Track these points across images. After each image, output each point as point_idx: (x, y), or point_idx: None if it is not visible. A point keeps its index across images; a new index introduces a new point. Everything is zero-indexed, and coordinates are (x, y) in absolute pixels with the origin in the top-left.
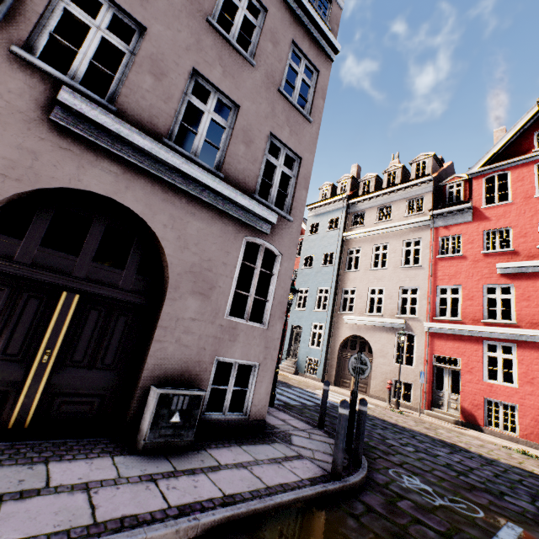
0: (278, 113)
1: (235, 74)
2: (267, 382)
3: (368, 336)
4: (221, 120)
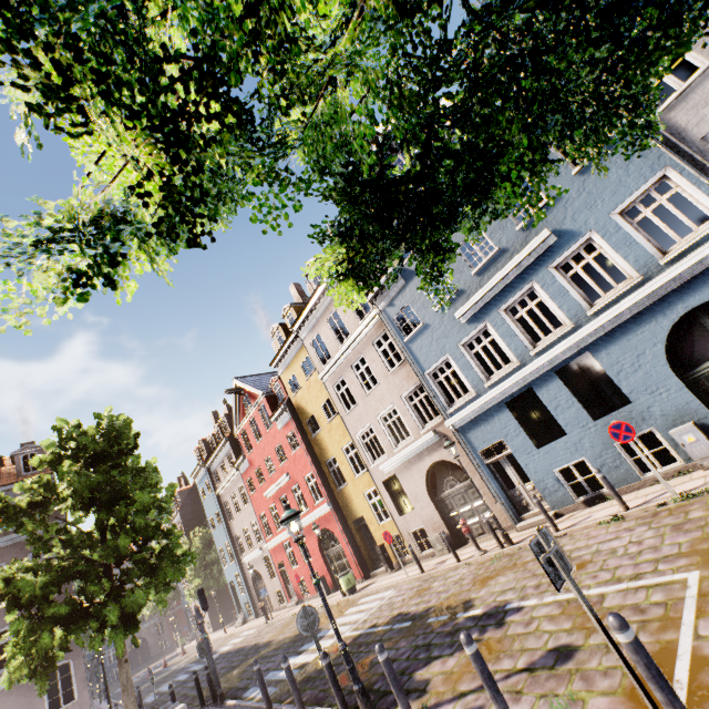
0: None
1: (1, 614)
2: None
3: (257, 567)
4: (5, 641)
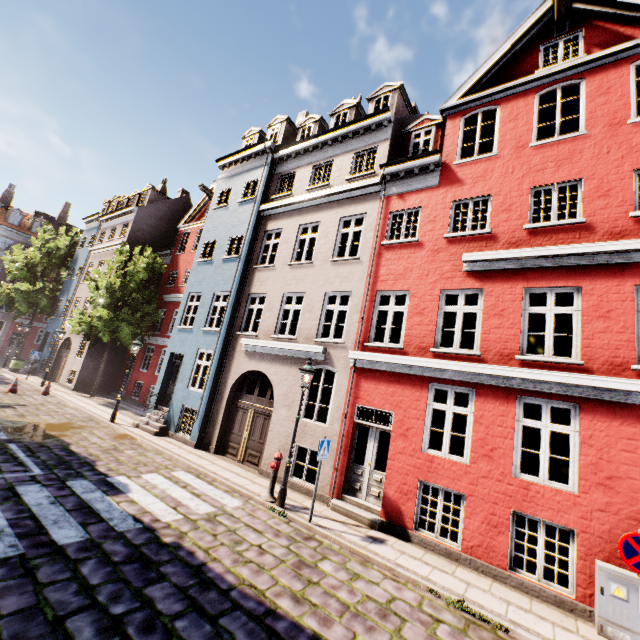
0: None
1: None
2: None
3: (272, 372)
4: None
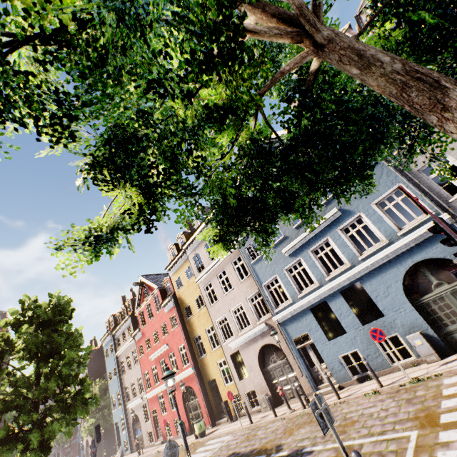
0: None
1: None
2: None
3: (137, 412)
4: None
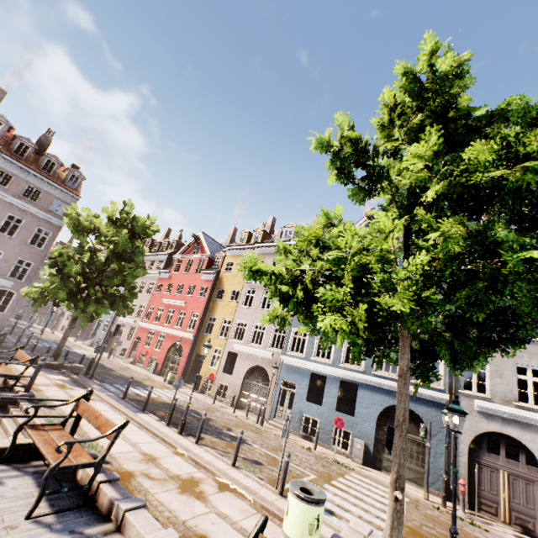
0: (25, 251)
1: (5, 243)
2: (2, 328)
3: (124, 327)
4: None
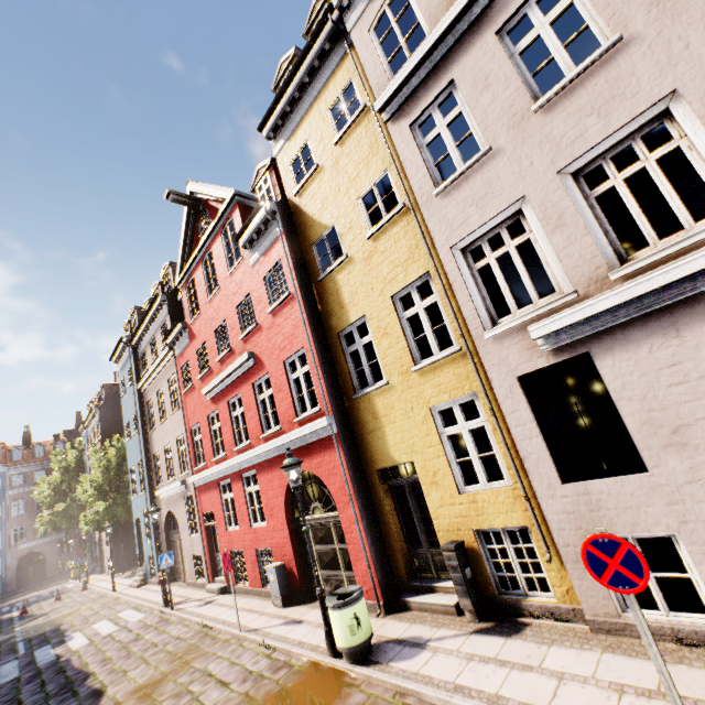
0: None
1: None
2: None
3: (174, 509)
4: None
